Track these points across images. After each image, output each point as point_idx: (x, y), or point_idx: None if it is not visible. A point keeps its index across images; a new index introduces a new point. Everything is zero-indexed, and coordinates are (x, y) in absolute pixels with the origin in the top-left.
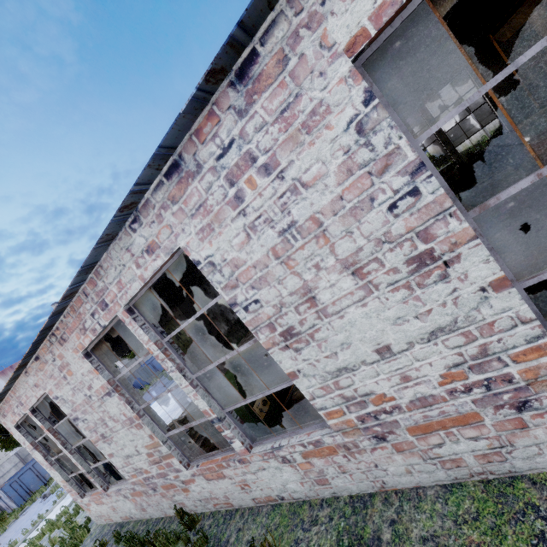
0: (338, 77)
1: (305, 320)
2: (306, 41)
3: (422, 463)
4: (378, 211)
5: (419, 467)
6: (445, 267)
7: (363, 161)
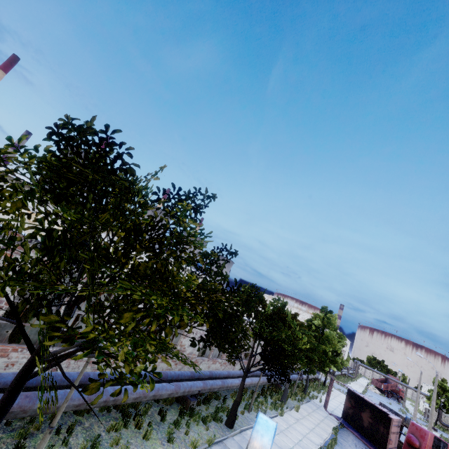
0: None
1: None
2: None
3: (90, 368)
4: None
5: (88, 369)
6: None
7: None
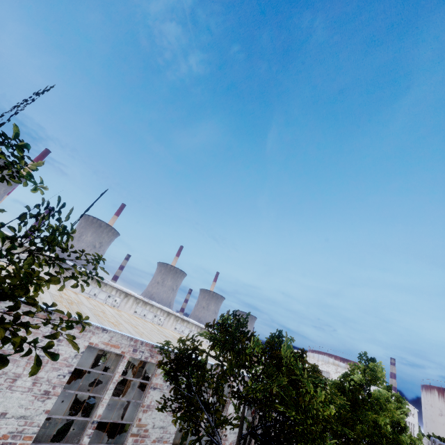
0: (85, 344)
1: (3, 384)
2: (90, 334)
3: None
4: (57, 373)
5: None
6: (47, 398)
7: (69, 361)
